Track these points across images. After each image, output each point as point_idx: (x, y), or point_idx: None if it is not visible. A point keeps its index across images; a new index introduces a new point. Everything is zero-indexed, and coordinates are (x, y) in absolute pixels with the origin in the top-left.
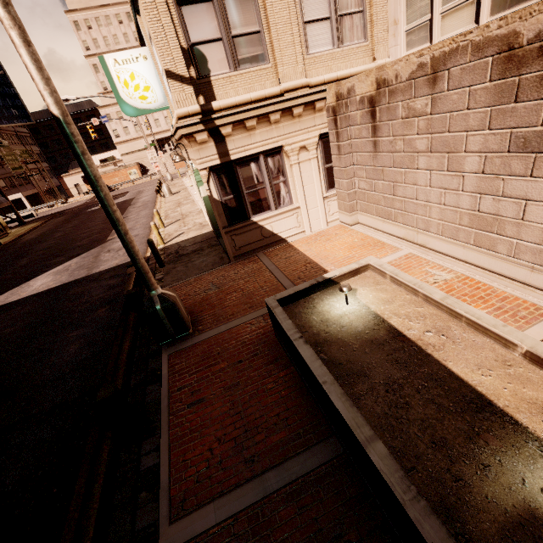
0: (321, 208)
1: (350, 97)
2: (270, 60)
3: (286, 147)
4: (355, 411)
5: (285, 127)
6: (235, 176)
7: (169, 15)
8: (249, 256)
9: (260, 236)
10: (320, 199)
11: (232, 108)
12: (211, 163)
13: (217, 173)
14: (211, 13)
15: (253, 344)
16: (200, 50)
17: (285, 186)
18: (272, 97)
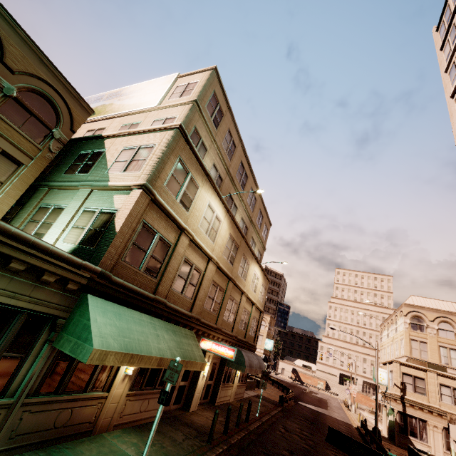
0: (442, 454)
1: (455, 421)
2: (426, 396)
3: (428, 421)
4: (419, 452)
5: (429, 415)
6: (406, 418)
7: (399, 374)
8: (403, 449)
9: (410, 445)
10: (441, 450)
11: (410, 400)
12: (399, 409)
13: (400, 413)
14: (411, 378)
15: (400, 454)
16: (405, 383)
17: (425, 434)
18: (425, 405)
